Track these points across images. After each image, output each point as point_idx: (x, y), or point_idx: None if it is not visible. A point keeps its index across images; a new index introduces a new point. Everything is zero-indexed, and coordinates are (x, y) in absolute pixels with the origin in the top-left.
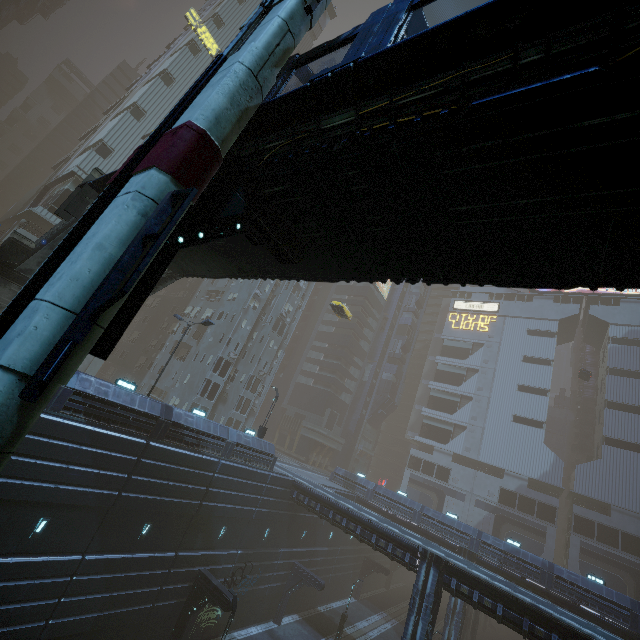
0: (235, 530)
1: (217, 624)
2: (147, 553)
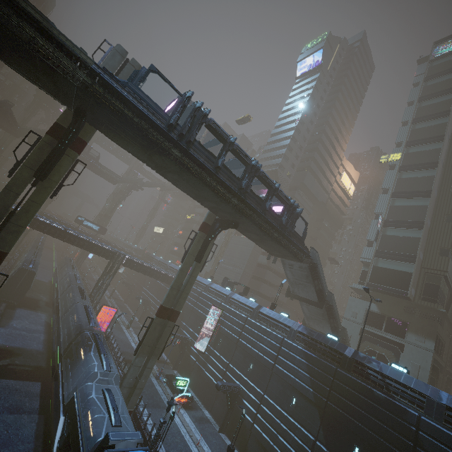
0: None
1: None
2: None
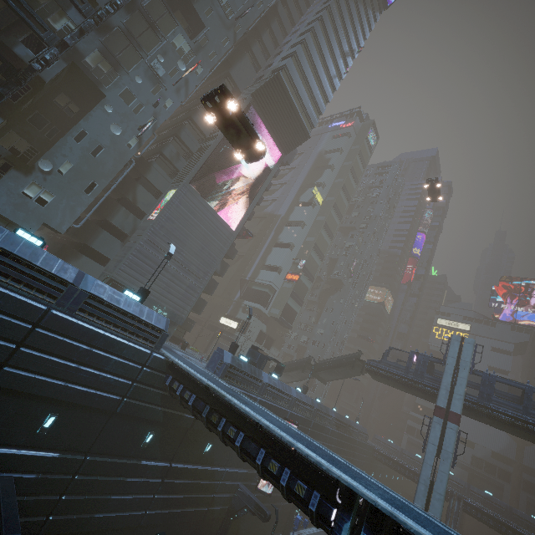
0: None
1: None
2: None
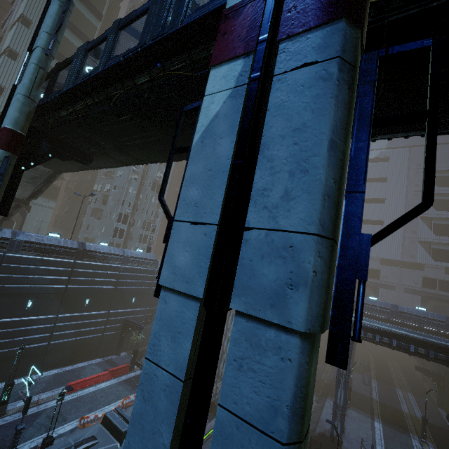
0: (141, 299)
1: (143, 341)
2: (92, 312)
